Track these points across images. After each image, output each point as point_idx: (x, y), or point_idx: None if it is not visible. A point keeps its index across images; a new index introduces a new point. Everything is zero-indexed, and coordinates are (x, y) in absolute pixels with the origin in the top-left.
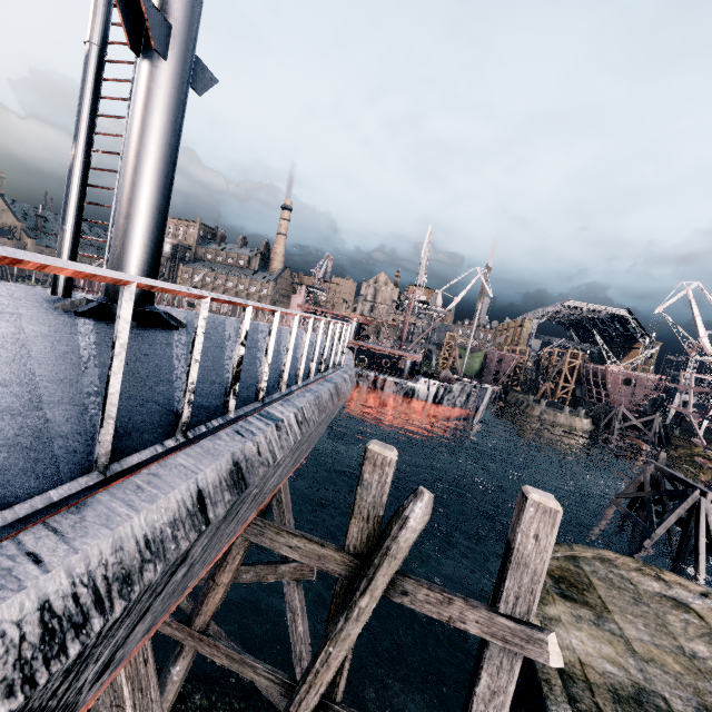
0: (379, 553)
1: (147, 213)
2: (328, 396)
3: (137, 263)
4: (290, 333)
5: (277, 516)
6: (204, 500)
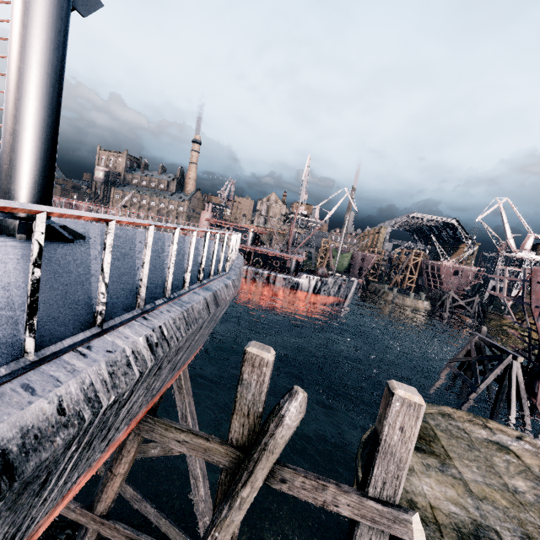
0: (258, 448)
1: (33, 129)
2: (203, 306)
3: (26, 178)
4: (145, 245)
5: (179, 400)
6: None
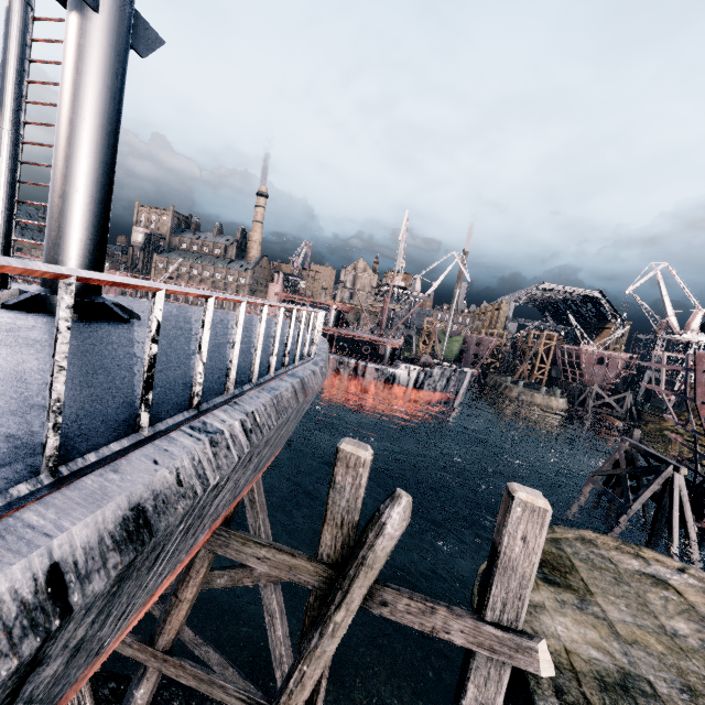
0: (355, 563)
1: (85, 190)
2: (291, 394)
3: (77, 248)
4: (236, 323)
5: (251, 517)
6: (62, 576)
